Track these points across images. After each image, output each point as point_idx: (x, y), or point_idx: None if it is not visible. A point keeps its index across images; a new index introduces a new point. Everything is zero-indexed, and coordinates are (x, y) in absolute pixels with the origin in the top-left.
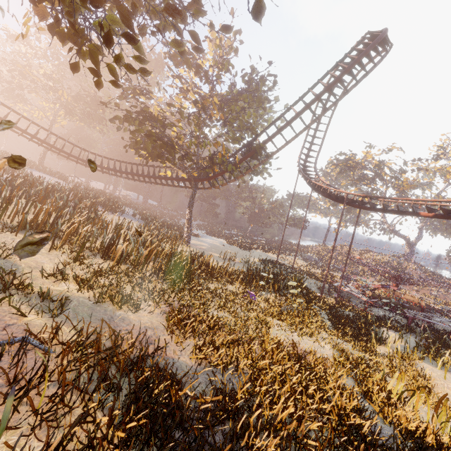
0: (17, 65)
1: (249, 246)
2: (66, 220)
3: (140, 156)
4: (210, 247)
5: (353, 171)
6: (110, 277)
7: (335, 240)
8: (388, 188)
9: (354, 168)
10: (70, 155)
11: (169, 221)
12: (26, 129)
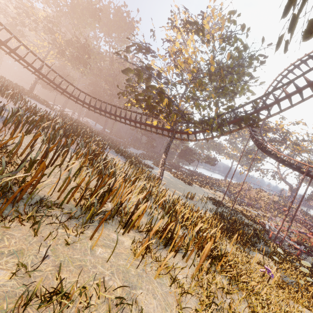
0: (25, 4)
1: (189, 181)
2: (125, 197)
3: (141, 107)
4: (168, 182)
5: (266, 134)
6: (213, 309)
7: (292, 202)
8: (286, 149)
9: (267, 132)
10: (65, 91)
11: (126, 151)
12: (32, 63)
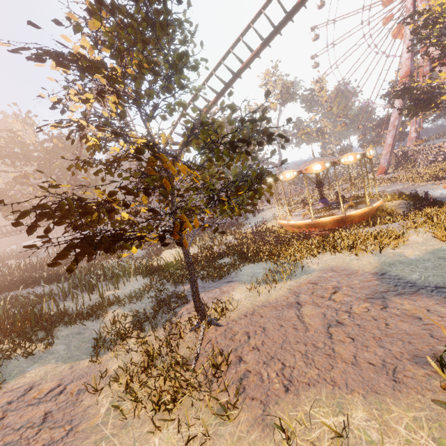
0: None
1: None
2: None
3: (9, 220)
4: None
5: None
6: None
7: None
8: None
9: None
10: None
11: None
12: None
